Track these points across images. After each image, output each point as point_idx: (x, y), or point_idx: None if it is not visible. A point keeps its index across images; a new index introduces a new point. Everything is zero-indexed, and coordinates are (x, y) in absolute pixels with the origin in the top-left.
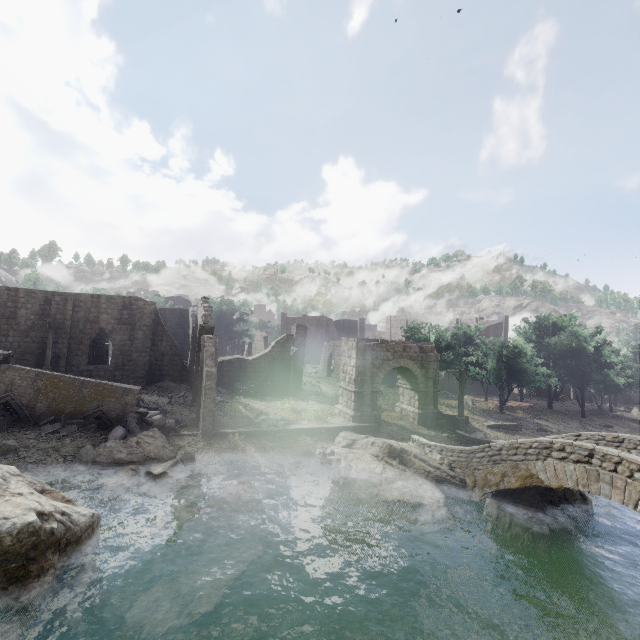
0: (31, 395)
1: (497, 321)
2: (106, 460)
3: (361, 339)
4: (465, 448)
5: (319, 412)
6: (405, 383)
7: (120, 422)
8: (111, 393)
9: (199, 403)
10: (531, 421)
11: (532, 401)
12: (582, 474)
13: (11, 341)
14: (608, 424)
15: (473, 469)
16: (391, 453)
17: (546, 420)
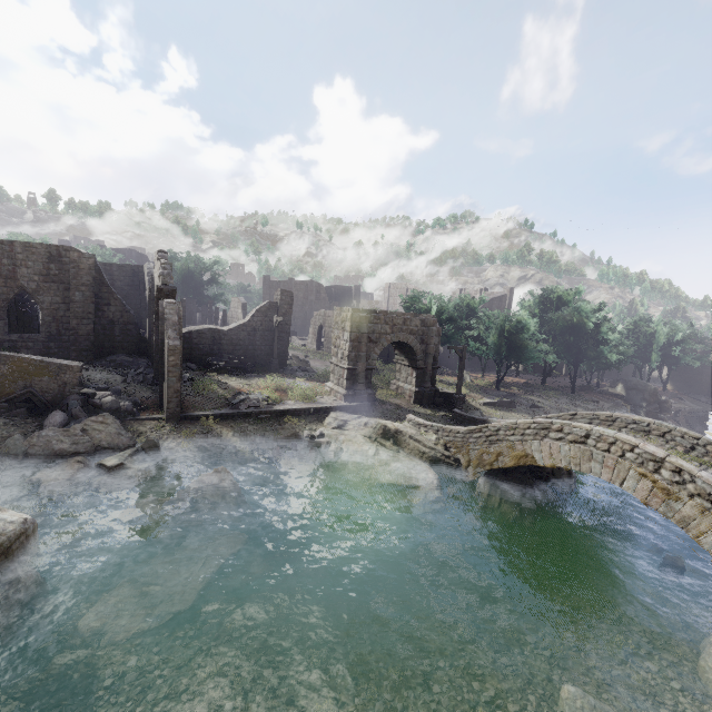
0: None
1: (502, 293)
2: (43, 452)
3: (357, 309)
4: (462, 428)
5: (307, 391)
6: (403, 359)
7: (59, 405)
8: (42, 371)
9: (162, 382)
10: (525, 397)
11: (527, 377)
12: (576, 454)
13: None
14: (595, 399)
15: (469, 449)
16: (385, 434)
17: (539, 396)
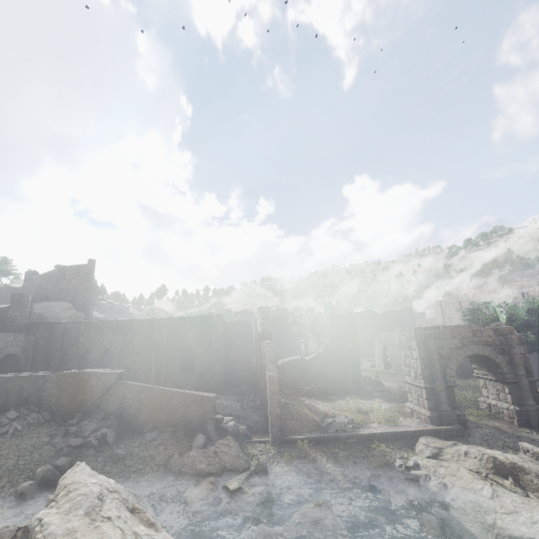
0: (136, 406)
1: None
2: (190, 470)
3: (419, 328)
4: None
5: (388, 412)
6: (485, 373)
7: (201, 429)
8: (193, 401)
9: (266, 408)
10: None
11: None
12: None
13: (130, 360)
14: None
15: None
16: (497, 469)
17: None
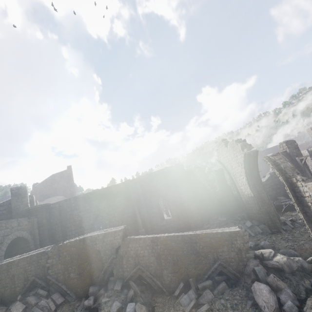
0: (154, 263)
1: None
2: None
3: None
4: None
5: None
6: None
7: (244, 274)
8: (219, 242)
9: (311, 228)
10: None
11: None
12: None
13: (117, 219)
14: None
15: None
16: None
17: None
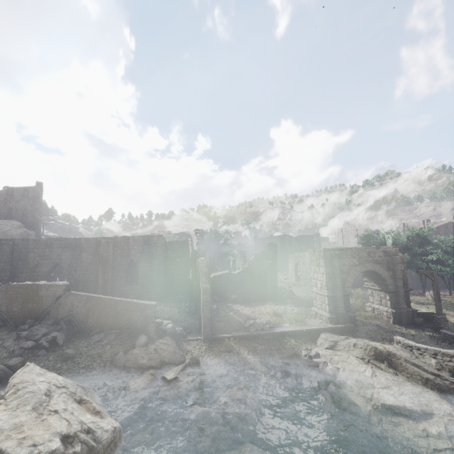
0: (84, 313)
1: (445, 221)
2: (133, 365)
3: (327, 249)
4: None
5: (297, 315)
6: (373, 285)
7: (144, 331)
8: (136, 308)
9: (199, 313)
10: None
11: None
12: None
13: (78, 273)
14: None
15: None
16: (377, 356)
17: None
